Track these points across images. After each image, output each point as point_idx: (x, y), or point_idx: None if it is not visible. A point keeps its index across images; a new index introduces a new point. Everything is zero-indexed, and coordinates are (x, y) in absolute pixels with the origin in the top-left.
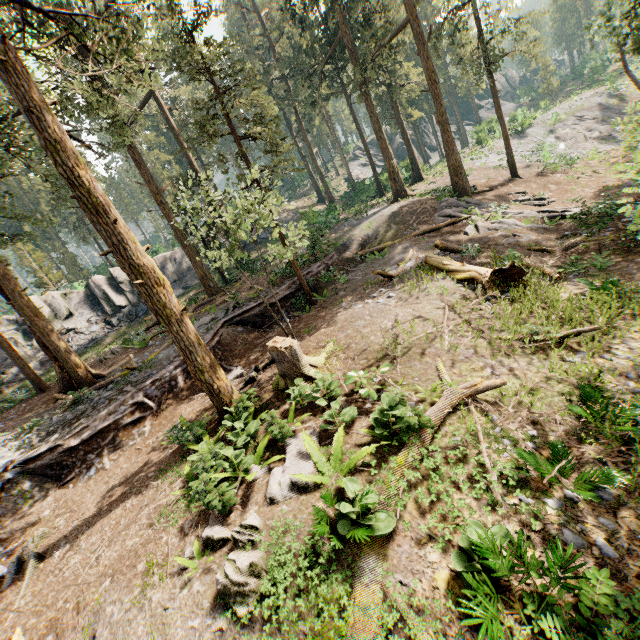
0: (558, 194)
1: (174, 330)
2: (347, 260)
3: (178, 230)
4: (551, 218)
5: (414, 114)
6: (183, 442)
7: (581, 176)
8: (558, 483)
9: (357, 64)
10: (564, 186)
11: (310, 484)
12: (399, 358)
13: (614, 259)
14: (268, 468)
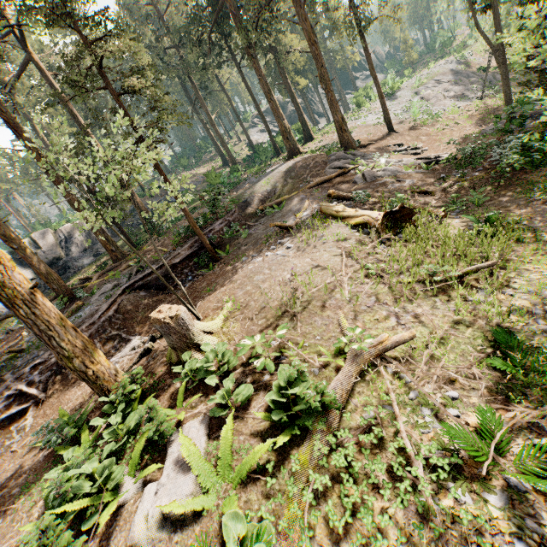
0: (429, 144)
1: (21, 314)
2: (249, 215)
3: (71, 197)
4: (427, 164)
5: (301, 82)
6: (53, 446)
7: (446, 127)
8: (496, 466)
9: (240, 26)
10: (433, 137)
11: (187, 513)
12: (299, 314)
13: (488, 195)
14: (143, 481)
